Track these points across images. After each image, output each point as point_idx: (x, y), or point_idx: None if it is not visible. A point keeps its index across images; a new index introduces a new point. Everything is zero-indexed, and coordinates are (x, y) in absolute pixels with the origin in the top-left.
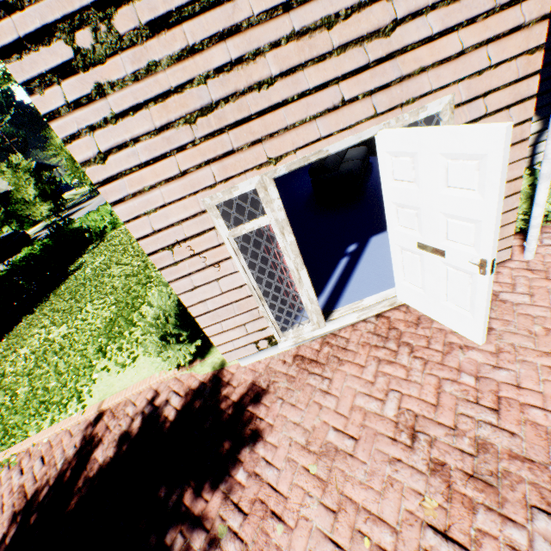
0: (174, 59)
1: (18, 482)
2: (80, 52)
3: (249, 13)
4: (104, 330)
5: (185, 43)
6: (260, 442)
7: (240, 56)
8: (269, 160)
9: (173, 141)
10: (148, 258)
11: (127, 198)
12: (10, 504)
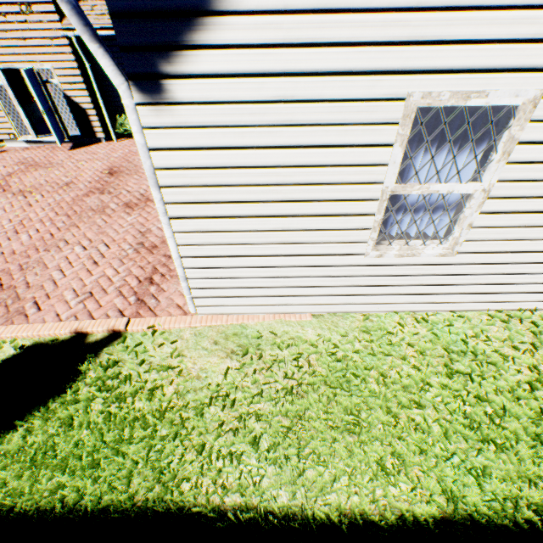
0: None
1: None
2: None
3: None
4: None
5: None
6: None
7: None
8: None
9: None
10: None
11: None
12: None
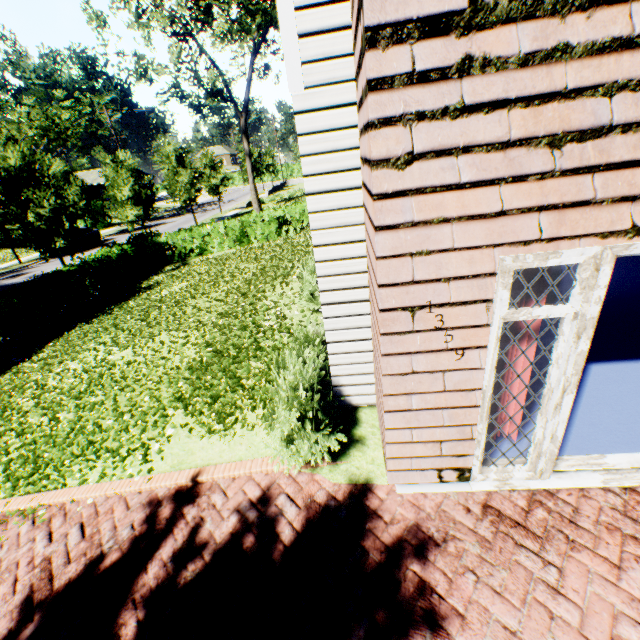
0: (593, 49)
1: (43, 551)
2: (472, 5)
3: None
4: (189, 373)
5: (624, 30)
6: (444, 639)
7: None
8: (627, 229)
9: (515, 165)
10: (256, 301)
11: (403, 225)
12: (27, 582)
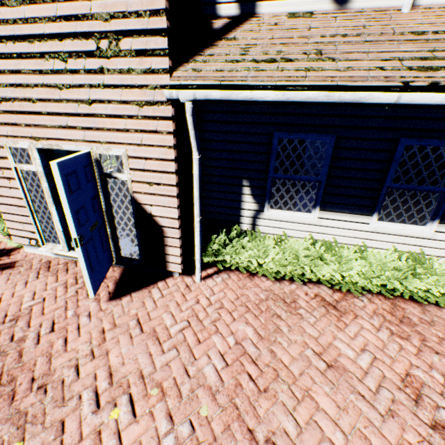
0: None
1: None
2: None
3: (25, 68)
4: None
5: None
6: None
7: (21, 83)
8: (35, 137)
9: None
10: None
11: None
12: None
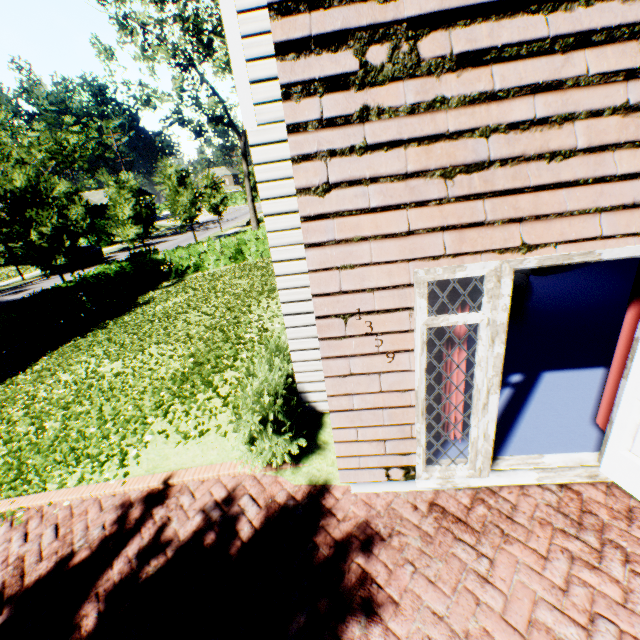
0: (466, 101)
1: (17, 550)
2: (364, 68)
3: (581, 71)
4: (172, 383)
5: (488, 86)
6: (377, 624)
7: (546, 116)
8: (519, 246)
9: (416, 192)
10: (241, 315)
11: (328, 243)
12: None
